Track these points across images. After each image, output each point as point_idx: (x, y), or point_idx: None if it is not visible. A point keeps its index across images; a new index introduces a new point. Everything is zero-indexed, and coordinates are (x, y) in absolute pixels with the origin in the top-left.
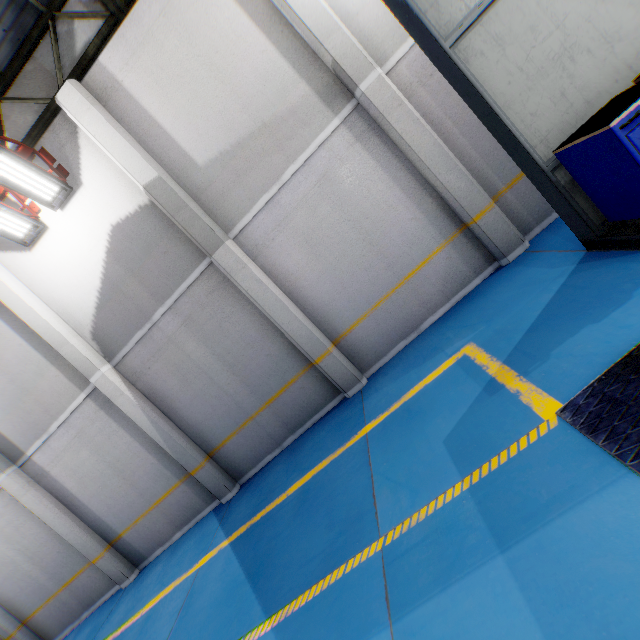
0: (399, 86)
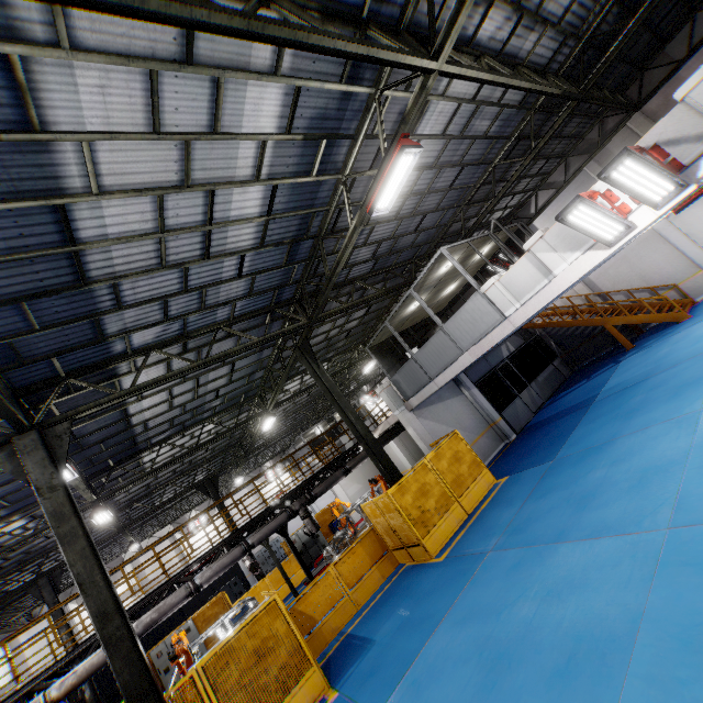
0: None
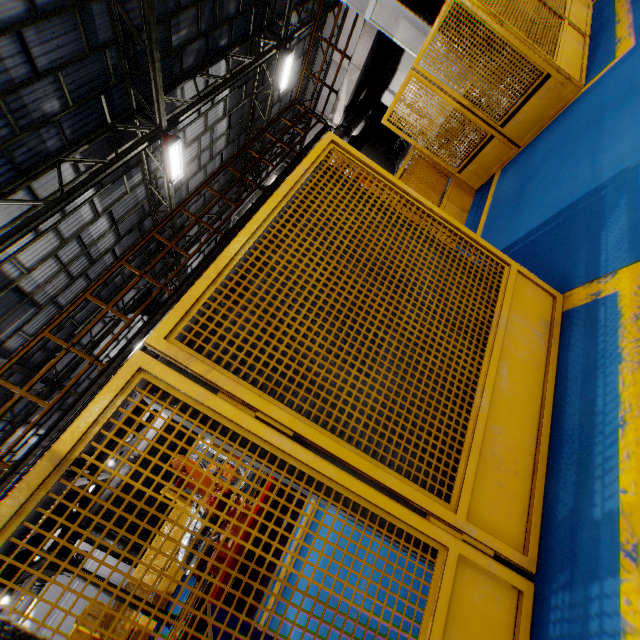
0: None
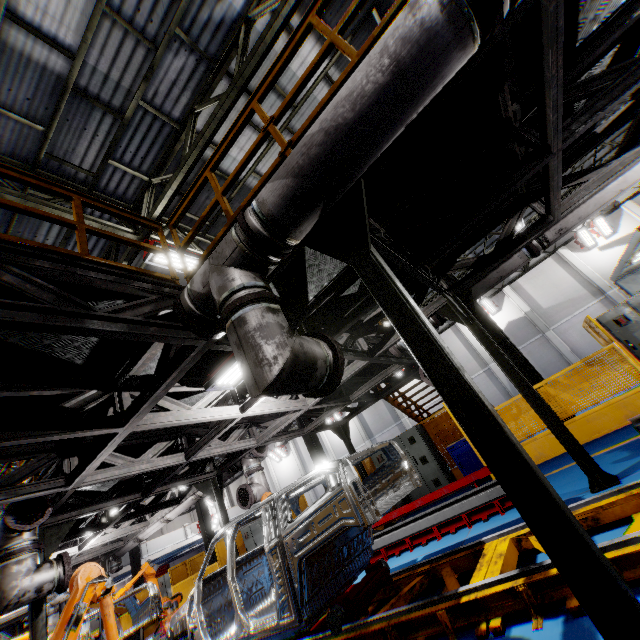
0: (621, 293)
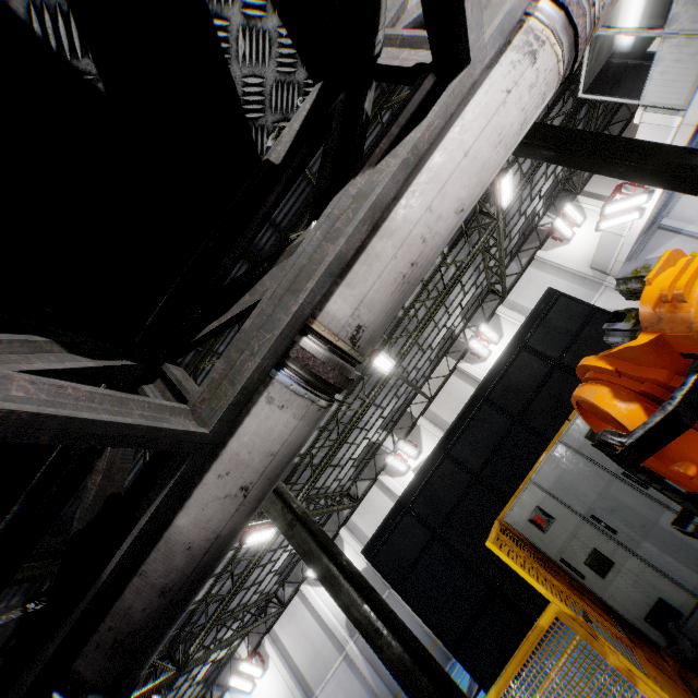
0: None
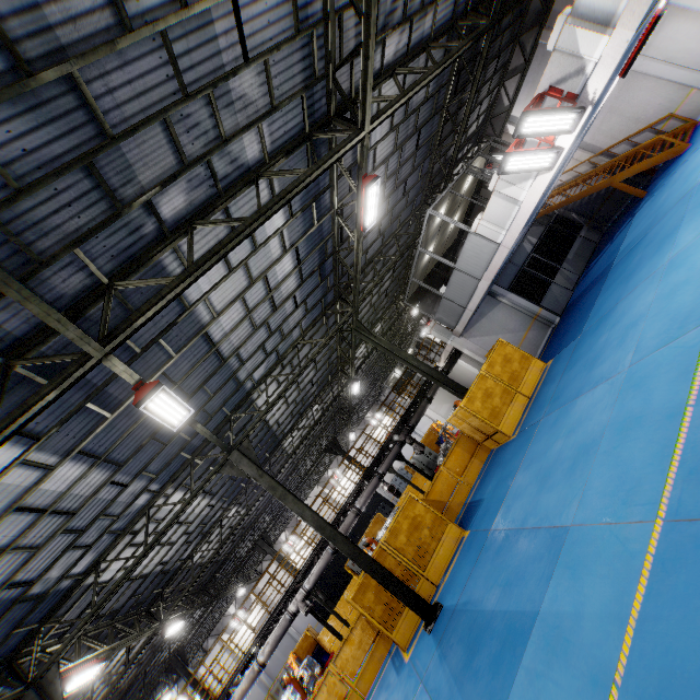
0: None
